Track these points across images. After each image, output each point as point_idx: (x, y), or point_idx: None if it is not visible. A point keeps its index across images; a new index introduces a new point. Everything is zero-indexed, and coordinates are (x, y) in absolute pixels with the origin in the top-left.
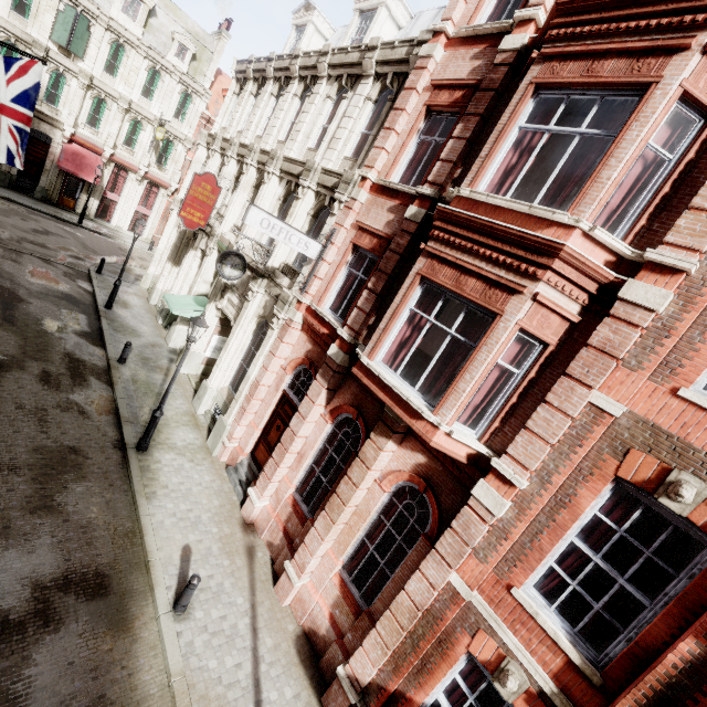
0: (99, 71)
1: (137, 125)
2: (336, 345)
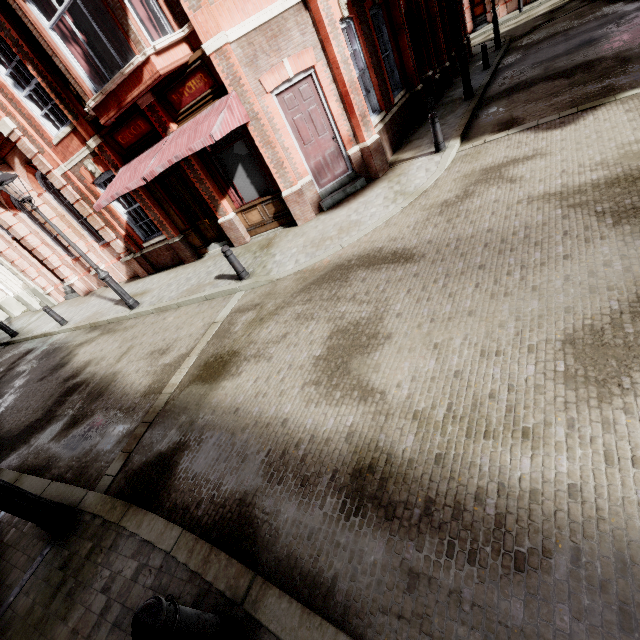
0: None
1: None
2: None
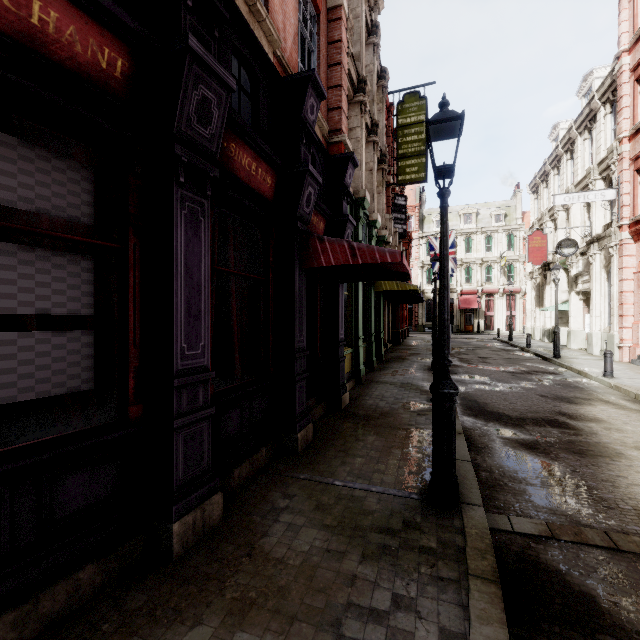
0: (463, 255)
1: (489, 268)
2: None
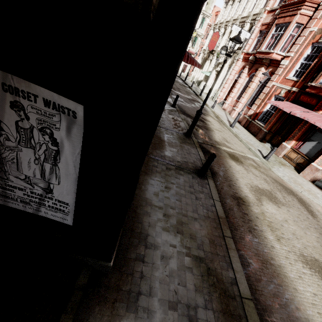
0: None
1: None
2: (251, 56)
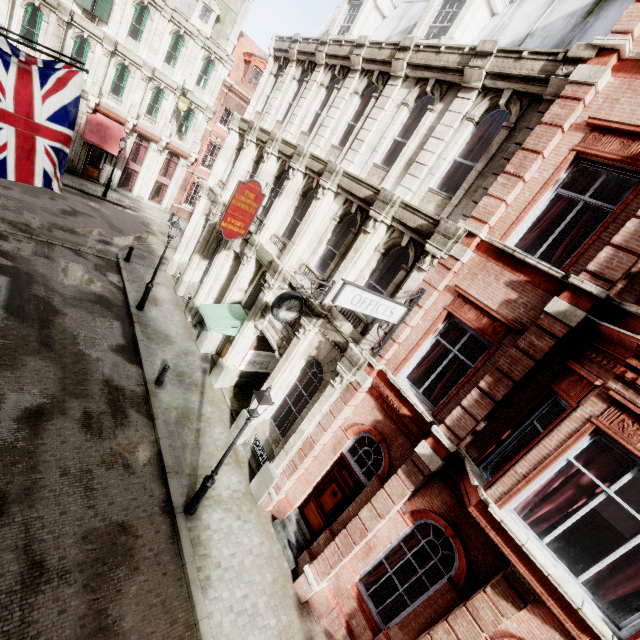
0: (124, 36)
1: (159, 93)
2: (428, 443)
